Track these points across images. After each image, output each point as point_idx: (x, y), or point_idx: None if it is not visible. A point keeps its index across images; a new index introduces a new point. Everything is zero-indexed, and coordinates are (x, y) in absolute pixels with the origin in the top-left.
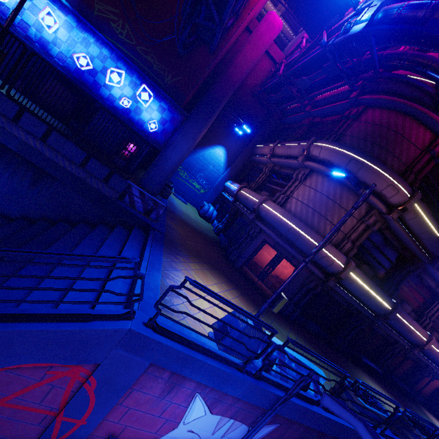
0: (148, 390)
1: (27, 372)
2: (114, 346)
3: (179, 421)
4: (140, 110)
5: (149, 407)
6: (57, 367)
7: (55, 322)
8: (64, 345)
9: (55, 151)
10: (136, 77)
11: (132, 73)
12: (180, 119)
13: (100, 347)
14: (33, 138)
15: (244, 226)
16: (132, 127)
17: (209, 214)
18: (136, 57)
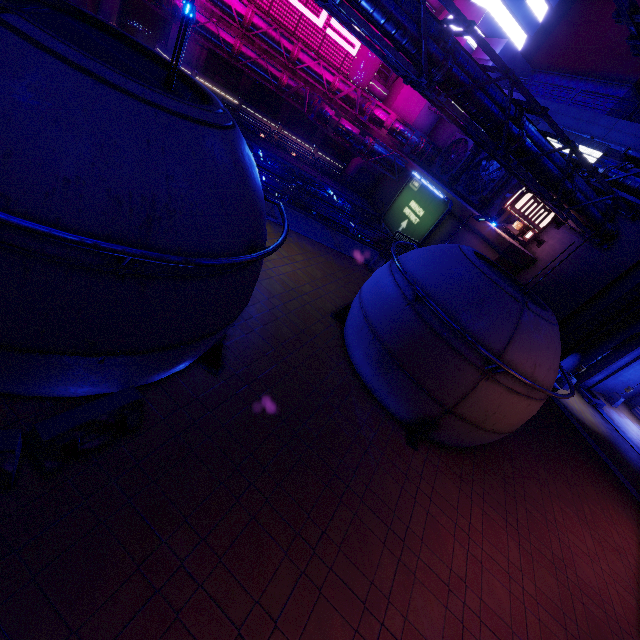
0: None
1: None
2: None
3: None
4: None
5: None
6: None
7: None
8: None
9: None
10: None
11: None
12: None
13: None
14: None
15: None
16: None
17: None
18: None
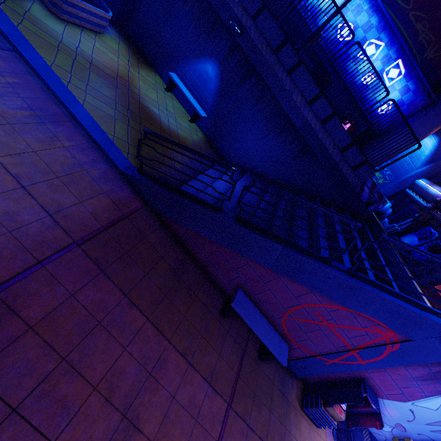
0: (410, 369)
1: (361, 319)
2: (435, 337)
3: (410, 400)
4: (379, 89)
5: (399, 379)
6: (381, 326)
7: (402, 301)
8: (402, 318)
9: (327, 133)
10: (395, 50)
11: (392, 45)
12: (421, 104)
13: (424, 332)
14: (316, 120)
15: (439, 241)
16: (361, 106)
17: (384, 209)
18: (402, 24)
